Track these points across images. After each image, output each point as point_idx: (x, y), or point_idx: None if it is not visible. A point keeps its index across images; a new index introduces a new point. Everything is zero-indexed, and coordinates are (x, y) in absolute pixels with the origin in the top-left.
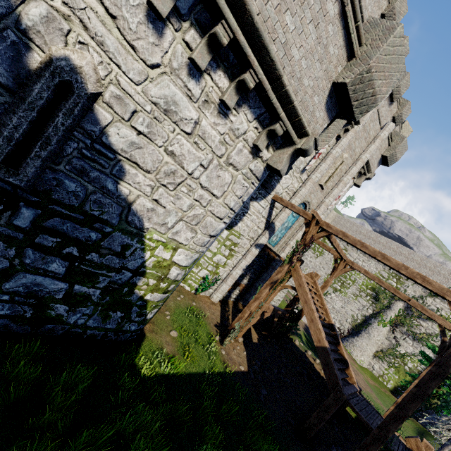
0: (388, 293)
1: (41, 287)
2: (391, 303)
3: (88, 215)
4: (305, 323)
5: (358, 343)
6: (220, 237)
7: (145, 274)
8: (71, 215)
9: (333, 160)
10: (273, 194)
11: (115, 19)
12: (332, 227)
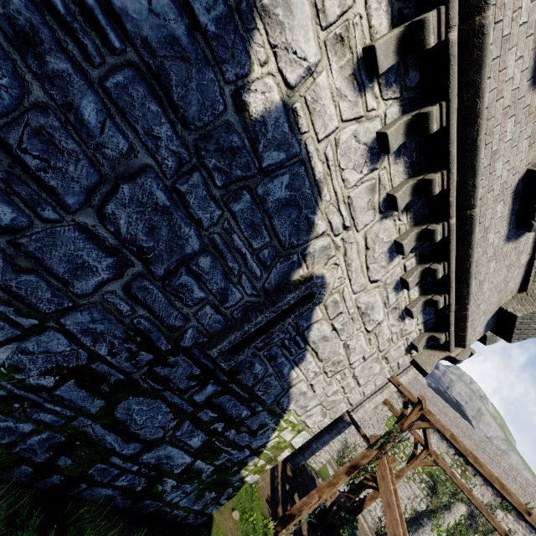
0: (449, 487)
1: (169, 460)
2: (451, 502)
3: (252, 394)
4: None
5: None
6: None
7: (260, 454)
8: (240, 394)
9: None
10: None
11: (367, 249)
12: (438, 421)
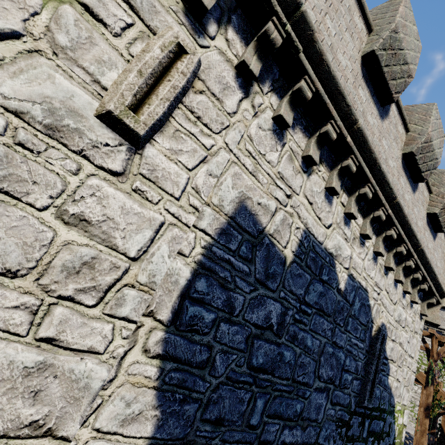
0: None
1: None
2: None
3: (380, 410)
4: None
5: None
6: None
7: (395, 444)
8: (376, 415)
9: None
10: None
11: (388, 293)
12: None
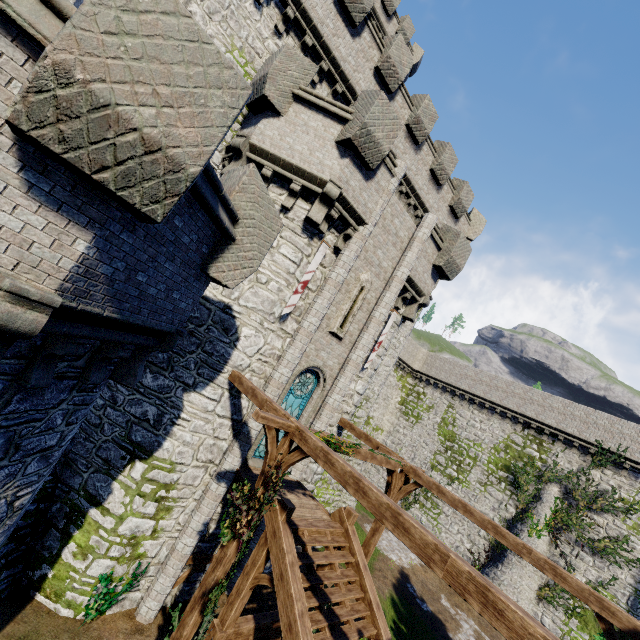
0: (531, 472)
1: None
2: (540, 489)
3: None
4: (401, 567)
5: (506, 578)
6: (130, 479)
7: None
8: None
9: (336, 289)
10: (229, 370)
11: None
12: (308, 441)
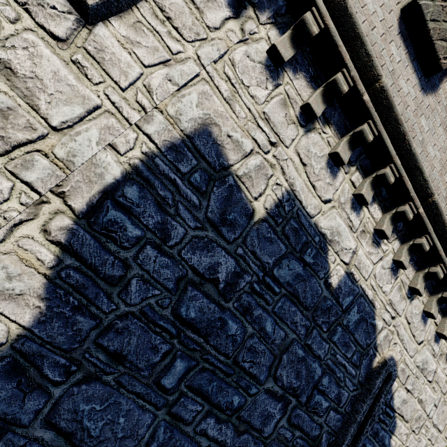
0: None
1: None
2: None
3: None
4: None
5: None
6: None
7: None
8: None
9: None
10: None
11: (409, 324)
12: None
